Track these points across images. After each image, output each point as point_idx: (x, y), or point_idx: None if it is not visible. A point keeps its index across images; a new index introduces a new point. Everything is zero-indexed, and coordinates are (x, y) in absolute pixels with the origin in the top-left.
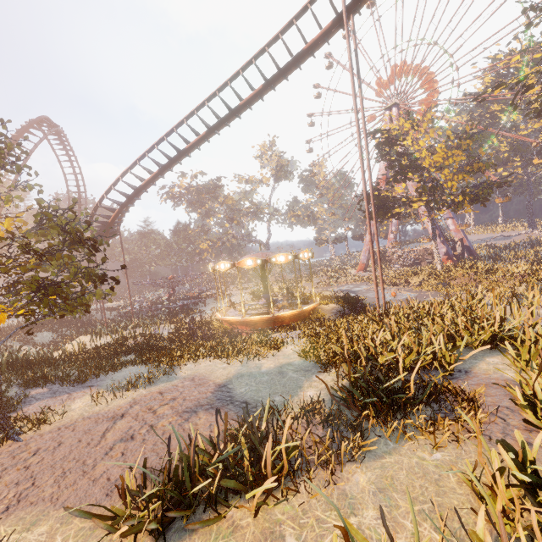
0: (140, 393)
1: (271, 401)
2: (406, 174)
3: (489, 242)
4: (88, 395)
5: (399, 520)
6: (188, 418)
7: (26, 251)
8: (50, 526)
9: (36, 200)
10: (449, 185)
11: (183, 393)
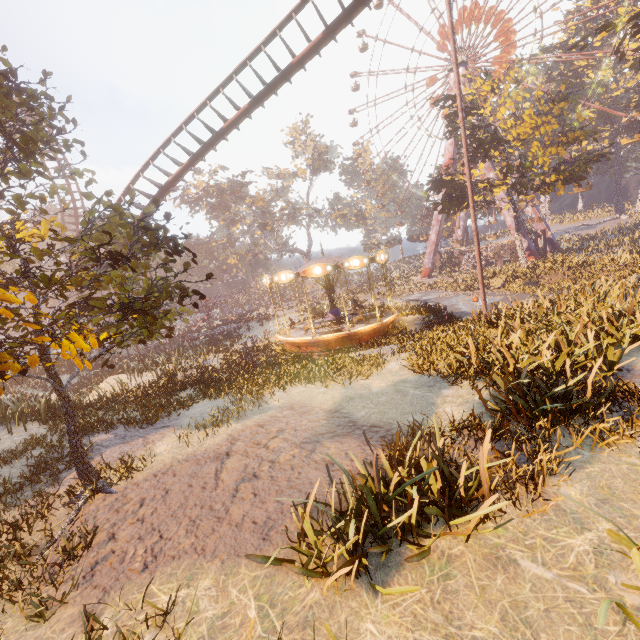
0: (234, 428)
1: (406, 422)
2: (488, 151)
3: (570, 233)
4: (168, 436)
5: None
6: (313, 449)
7: (95, 259)
8: (213, 579)
9: (83, 193)
10: (540, 161)
11: (289, 423)
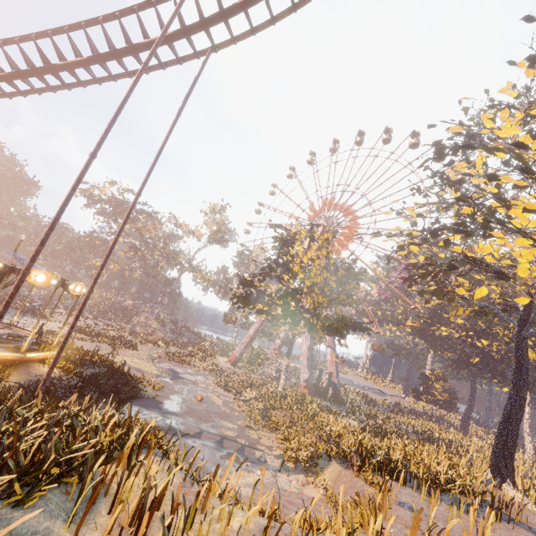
0: None
1: None
2: (275, 271)
3: (365, 391)
4: None
5: None
6: None
7: None
8: None
9: None
10: (308, 301)
11: None
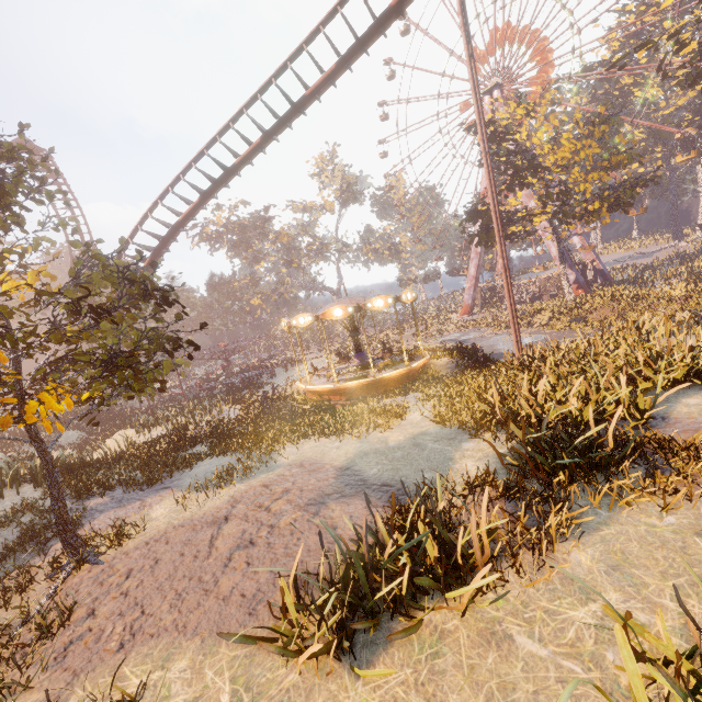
0: (237, 489)
1: (419, 480)
2: (525, 179)
3: (624, 263)
4: (167, 498)
5: (654, 600)
6: (317, 512)
7: (77, 312)
8: (190, 659)
9: (70, 242)
10: (581, 188)
11: (296, 483)
